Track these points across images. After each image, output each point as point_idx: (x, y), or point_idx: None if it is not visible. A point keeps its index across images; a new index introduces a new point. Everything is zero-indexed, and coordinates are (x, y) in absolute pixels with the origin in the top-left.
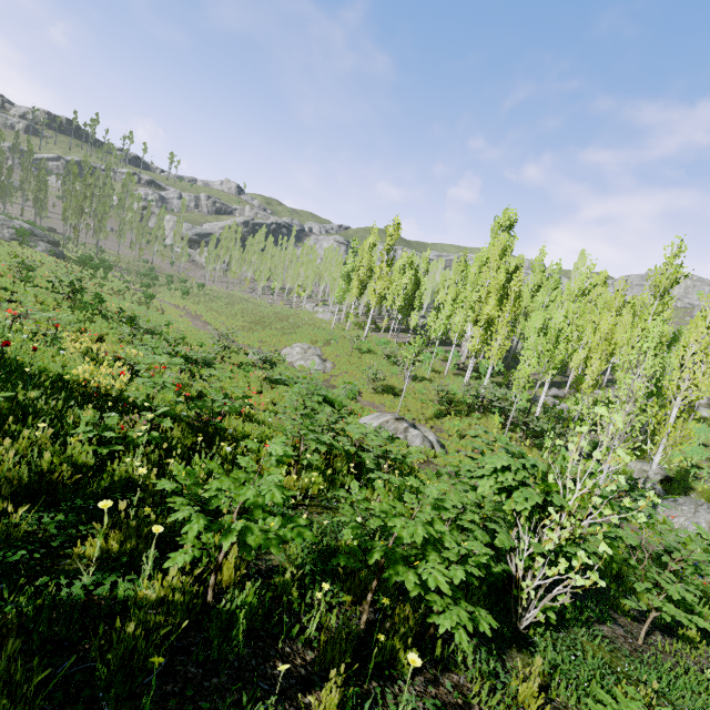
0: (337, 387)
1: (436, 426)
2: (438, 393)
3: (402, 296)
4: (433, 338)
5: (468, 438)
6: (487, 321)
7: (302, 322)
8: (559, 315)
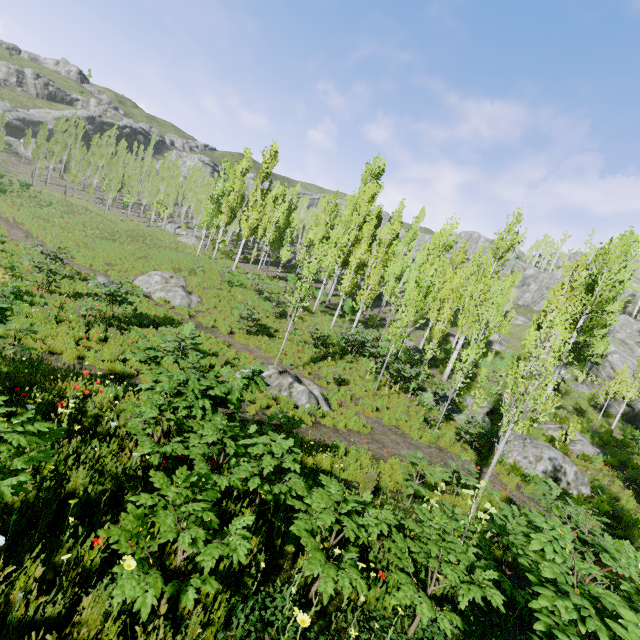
0: (206, 326)
1: (314, 372)
2: (313, 334)
3: (273, 229)
4: (300, 274)
5: (345, 385)
6: (359, 264)
7: (162, 244)
8: (431, 268)
